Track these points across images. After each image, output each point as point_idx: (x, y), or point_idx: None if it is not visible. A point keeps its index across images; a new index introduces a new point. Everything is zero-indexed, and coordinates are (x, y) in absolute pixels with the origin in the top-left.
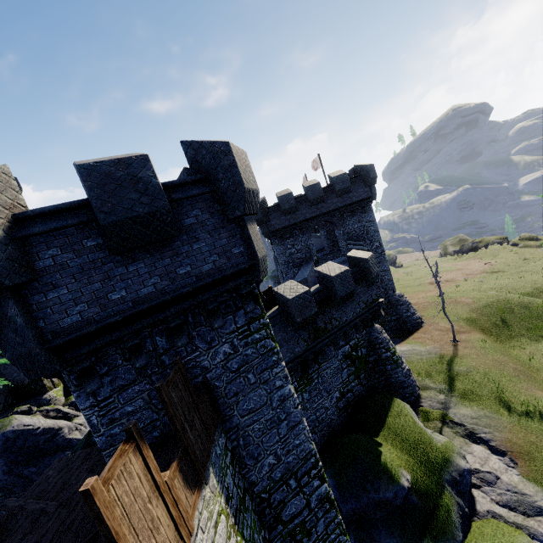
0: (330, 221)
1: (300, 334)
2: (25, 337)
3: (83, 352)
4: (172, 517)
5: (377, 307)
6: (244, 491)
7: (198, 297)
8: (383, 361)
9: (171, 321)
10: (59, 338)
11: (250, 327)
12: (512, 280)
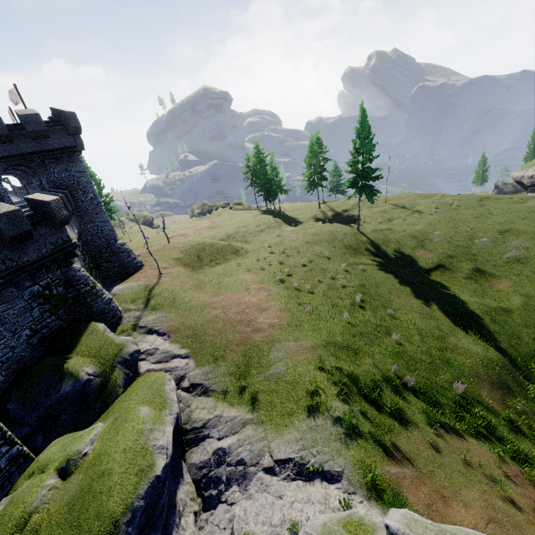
0: (27, 165)
1: None
2: None
3: None
4: None
5: (72, 248)
6: None
7: None
8: (84, 295)
9: None
10: None
11: None
12: (217, 231)
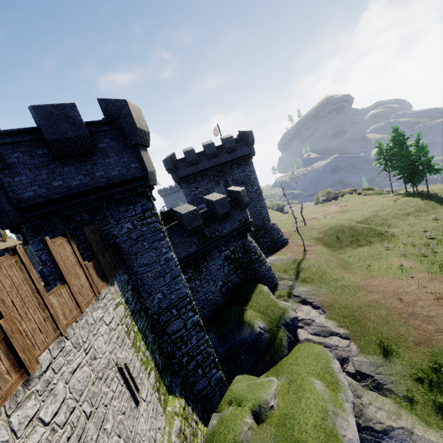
0: (223, 170)
1: (192, 240)
2: (1, 200)
3: (36, 214)
4: (88, 280)
5: (249, 225)
6: (141, 309)
7: (109, 191)
8: (253, 261)
9: (92, 203)
10: (22, 204)
11: (145, 215)
12: (350, 215)
